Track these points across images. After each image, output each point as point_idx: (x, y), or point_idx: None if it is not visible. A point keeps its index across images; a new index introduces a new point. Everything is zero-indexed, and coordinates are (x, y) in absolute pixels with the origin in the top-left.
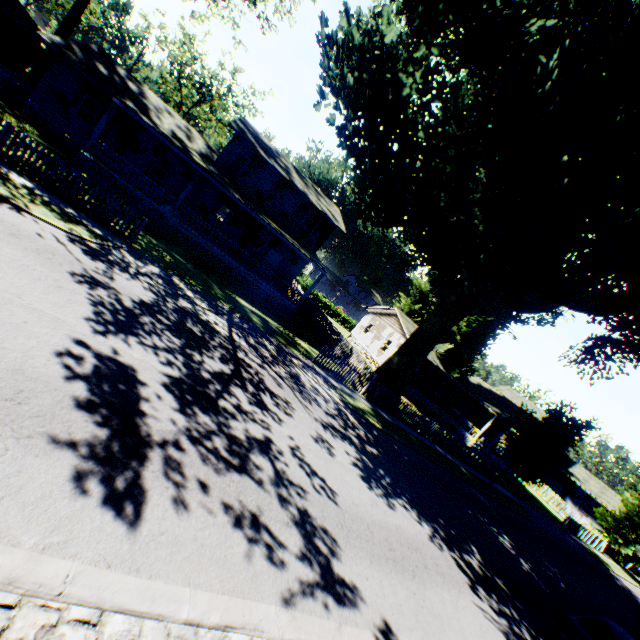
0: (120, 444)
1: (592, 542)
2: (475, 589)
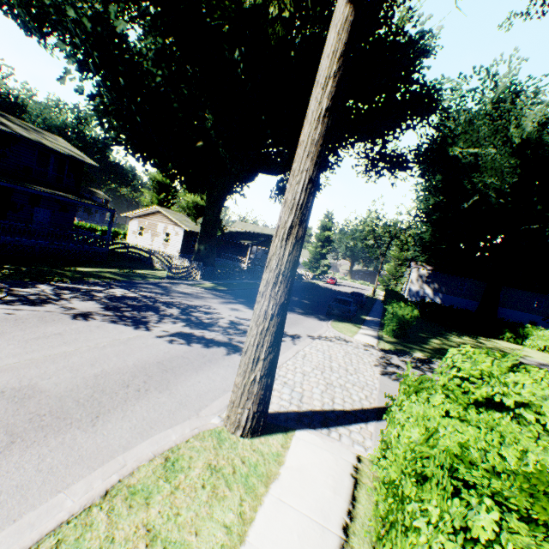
0: (229, 347)
1: (307, 278)
2: (307, 317)
